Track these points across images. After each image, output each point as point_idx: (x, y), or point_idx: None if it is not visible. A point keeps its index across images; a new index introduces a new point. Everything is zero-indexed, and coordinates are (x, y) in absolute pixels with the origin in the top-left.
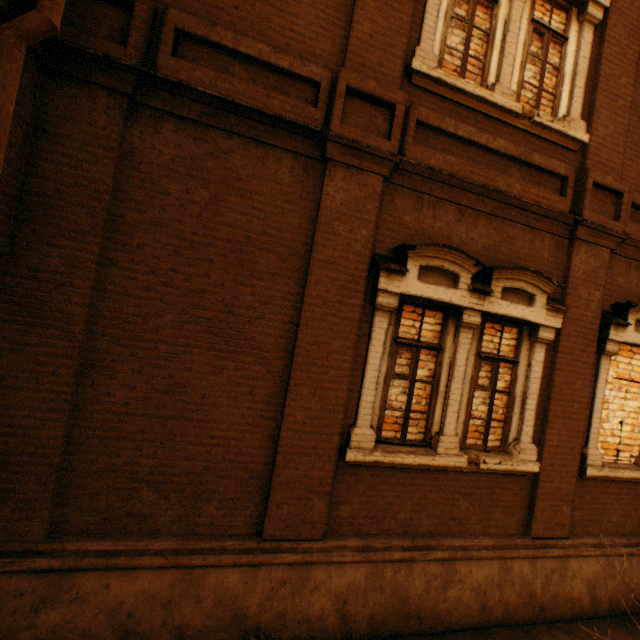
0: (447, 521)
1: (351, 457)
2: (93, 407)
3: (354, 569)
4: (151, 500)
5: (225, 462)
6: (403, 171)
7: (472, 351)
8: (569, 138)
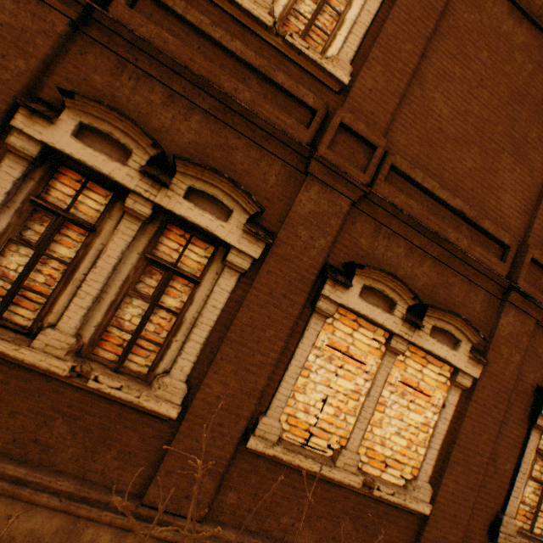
0: (27, 442)
1: None
2: None
3: None
4: None
5: None
6: (102, 26)
7: (139, 248)
8: (328, 74)
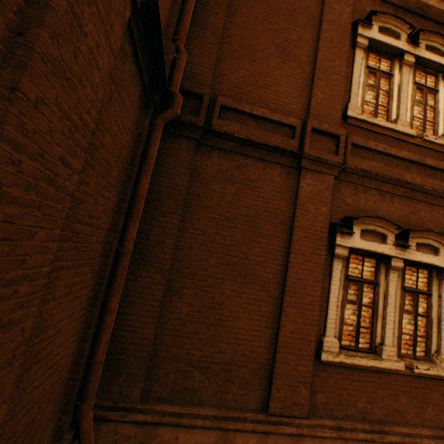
0: (392, 412)
1: (324, 358)
2: (169, 315)
3: (332, 443)
4: (199, 379)
5: (243, 356)
6: (345, 172)
7: (398, 285)
8: None
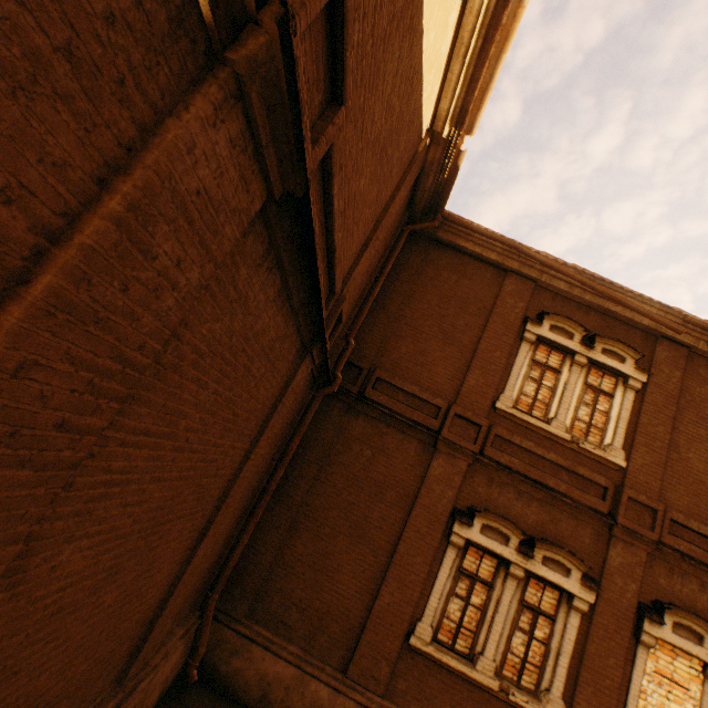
0: None
1: (413, 641)
2: (287, 550)
3: None
4: (295, 617)
5: (338, 611)
6: (481, 461)
7: (516, 596)
8: (609, 461)
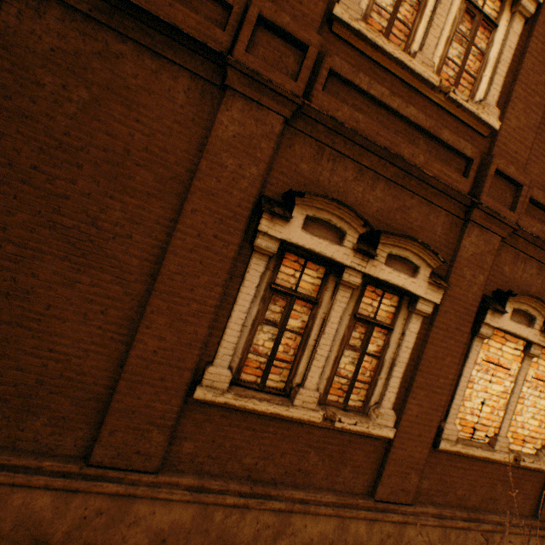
0: (294, 472)
1: (200, 395)
2: None
3: (182, 508)
4: None
5: (62, 379)
6: (307, 117)
7: (349, 311)
8: (481, 122)
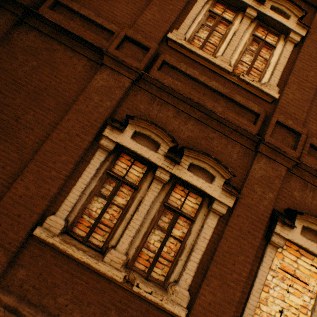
0: None
1: (38, 233)
2: None
3: None
4: None
5: None
6: (146, 81)
7: (160, 199)
8: (264, 93)
